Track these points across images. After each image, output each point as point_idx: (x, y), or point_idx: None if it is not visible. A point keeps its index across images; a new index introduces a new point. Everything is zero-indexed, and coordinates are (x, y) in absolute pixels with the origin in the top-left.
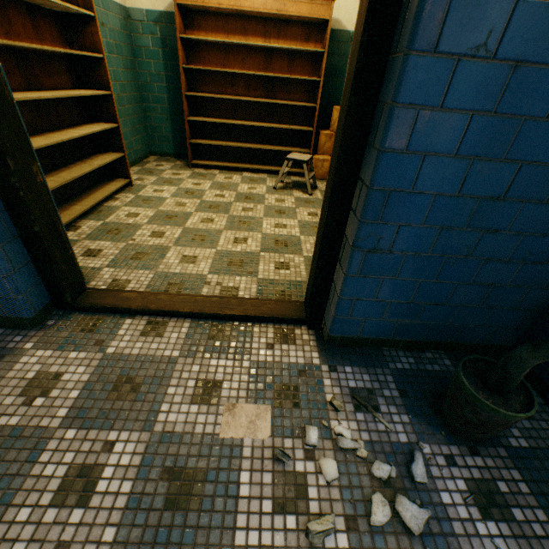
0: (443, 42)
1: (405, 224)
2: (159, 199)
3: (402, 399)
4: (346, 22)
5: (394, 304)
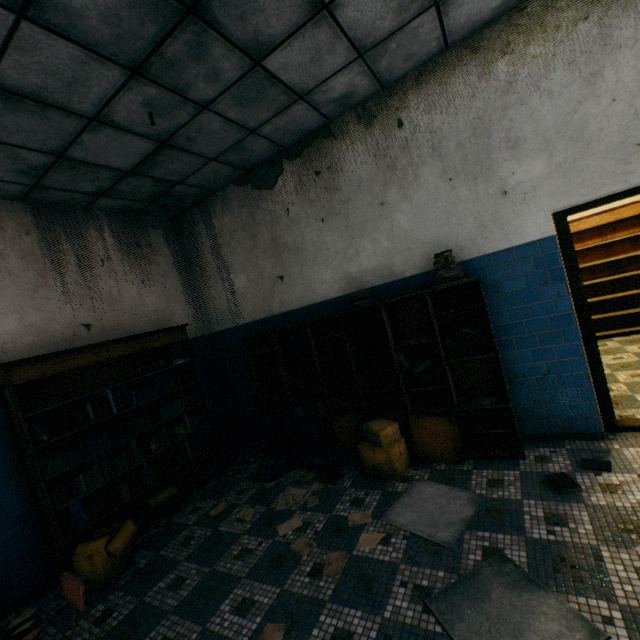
0: None
1: None
2: None
3: None
4: None
5: None
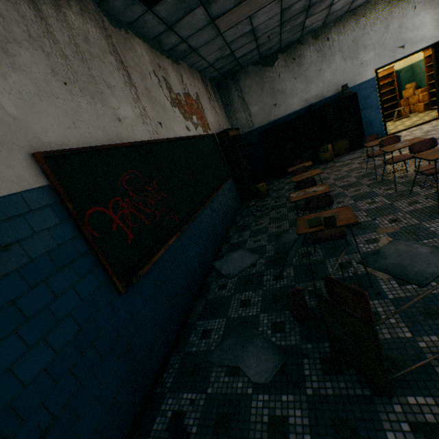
0: None
1: None
2: None
3: None
4: (395, 69)
5: None
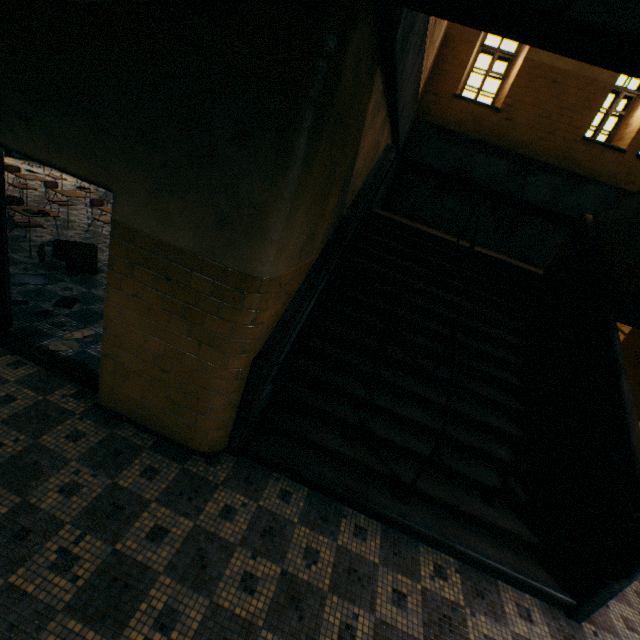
0: None
1: None
2: None
3: (36, 164)
4: None
5: None
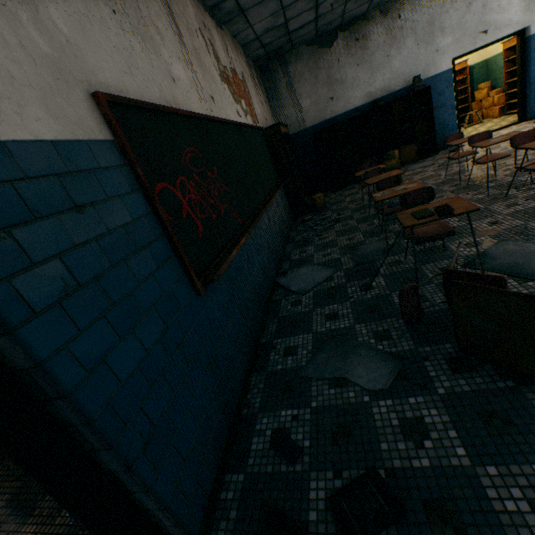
0: (534, 59)
1: None
2: None
3: None
4: (468, 64)
5: None
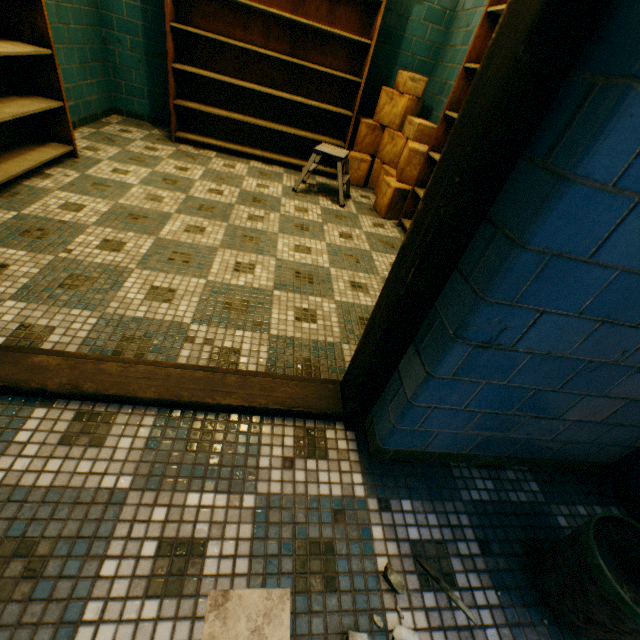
0: None
1: (552, 310)
2: (119, 185)
3: (485, 558)
4: None
5: (487, 414)
